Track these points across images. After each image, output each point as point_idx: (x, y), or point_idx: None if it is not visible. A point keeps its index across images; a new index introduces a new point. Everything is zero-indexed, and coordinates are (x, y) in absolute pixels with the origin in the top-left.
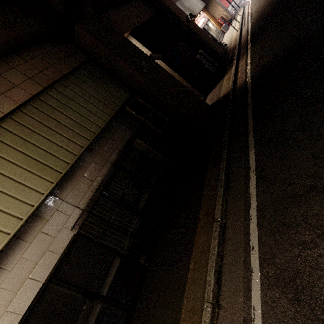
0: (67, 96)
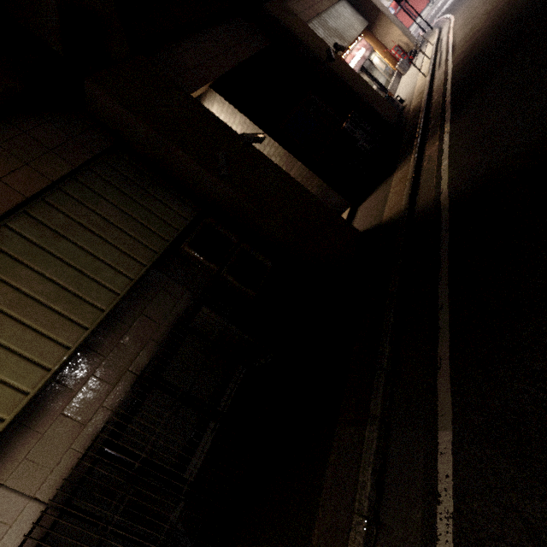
0: (51, 230)
